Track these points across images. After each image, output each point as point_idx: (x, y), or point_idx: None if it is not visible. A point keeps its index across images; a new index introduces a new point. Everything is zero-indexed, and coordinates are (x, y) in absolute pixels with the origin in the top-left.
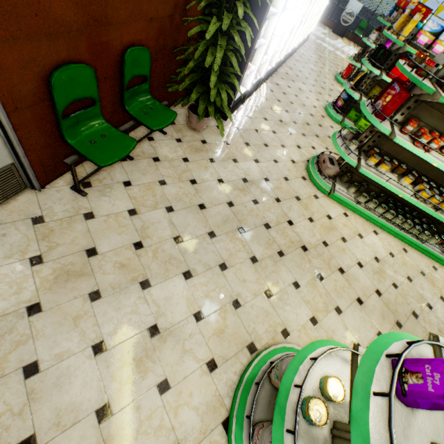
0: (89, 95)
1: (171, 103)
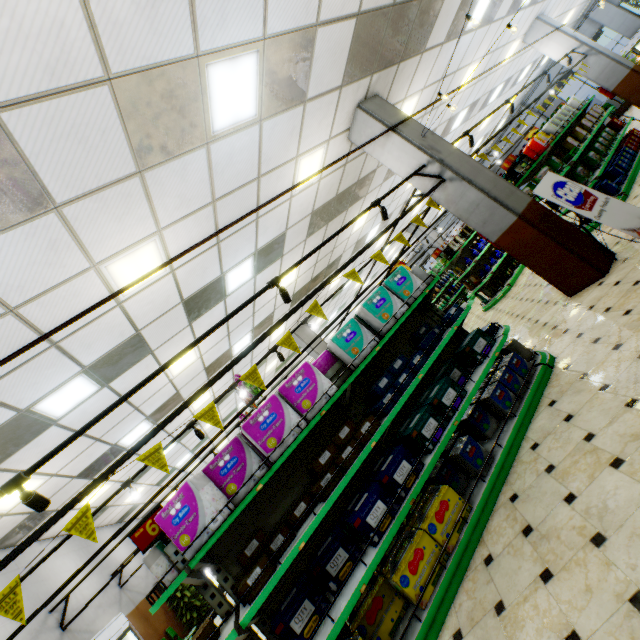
0: None
1: None
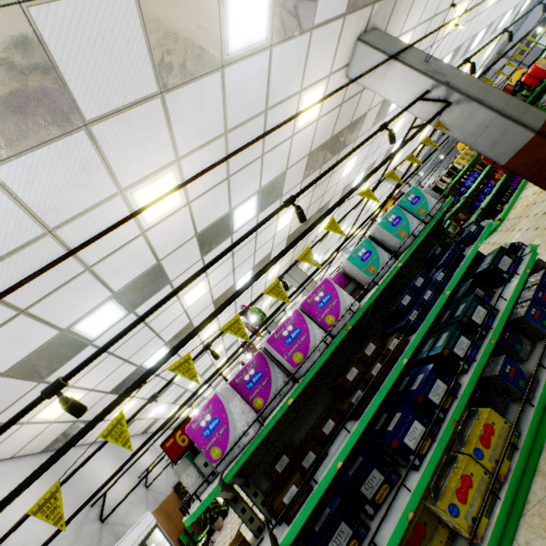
0: (187, 540)
1: (208, 541)
